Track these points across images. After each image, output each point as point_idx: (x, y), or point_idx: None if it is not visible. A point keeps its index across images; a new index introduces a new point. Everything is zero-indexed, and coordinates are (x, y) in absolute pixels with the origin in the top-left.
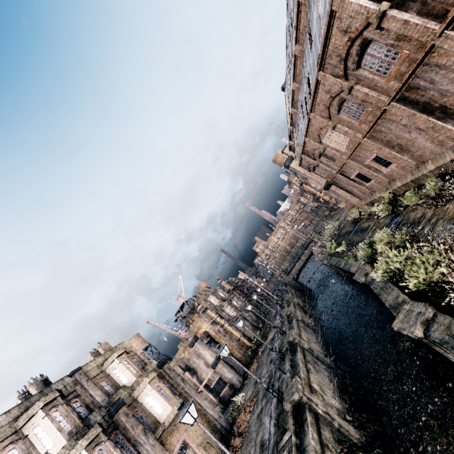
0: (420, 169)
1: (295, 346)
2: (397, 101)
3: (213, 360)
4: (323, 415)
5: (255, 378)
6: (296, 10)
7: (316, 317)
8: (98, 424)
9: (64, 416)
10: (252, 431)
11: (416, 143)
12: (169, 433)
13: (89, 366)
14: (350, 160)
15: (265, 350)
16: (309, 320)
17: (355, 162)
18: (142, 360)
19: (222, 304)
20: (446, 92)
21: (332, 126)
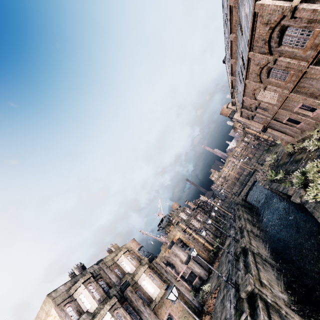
0: None
1: (246, 251)
2: (315, 64)
3: (185, 258)
4: (271, 303)
5: (217, 272)
6: (229, 12)
7: (263, 229)
8: (115, 296)
9: (95, 289)
10: (218, 311)
11: None
12: (159, 307)
13: (107, 258)
14: (280, 109)
15: (224, 253)
16: (257, 231)
17: (285, 111)
18: (138, 256)
19: (189, 219)
20: None
21: (263, 87)
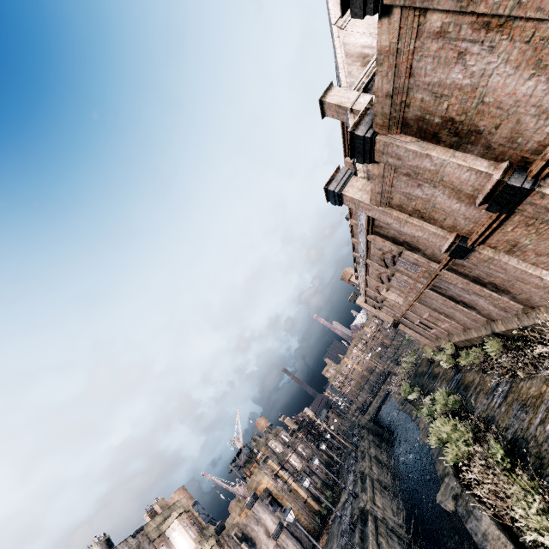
0: (468, 333)
1: (366, 514)
2: (430, 289)
3: (275, 527)
4: None
5: None
6: None
7: (396, 475)
8: None
9: None
10: None
11: (456, 315)
12: None
13: (150, 526)
14: (409, 311)
15: (336, 518)
16: (388, 480)
17: (414, 314)
18: (199, 522)
19: (285, 452)
20: (460, 295)
21: (386, 289)
